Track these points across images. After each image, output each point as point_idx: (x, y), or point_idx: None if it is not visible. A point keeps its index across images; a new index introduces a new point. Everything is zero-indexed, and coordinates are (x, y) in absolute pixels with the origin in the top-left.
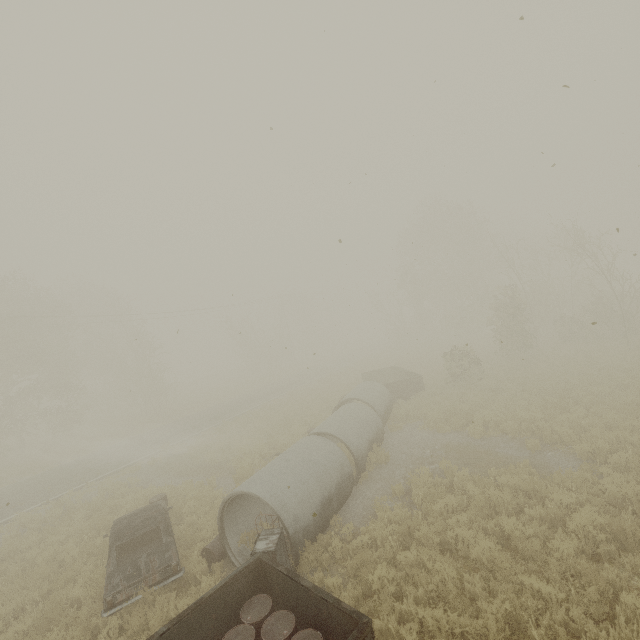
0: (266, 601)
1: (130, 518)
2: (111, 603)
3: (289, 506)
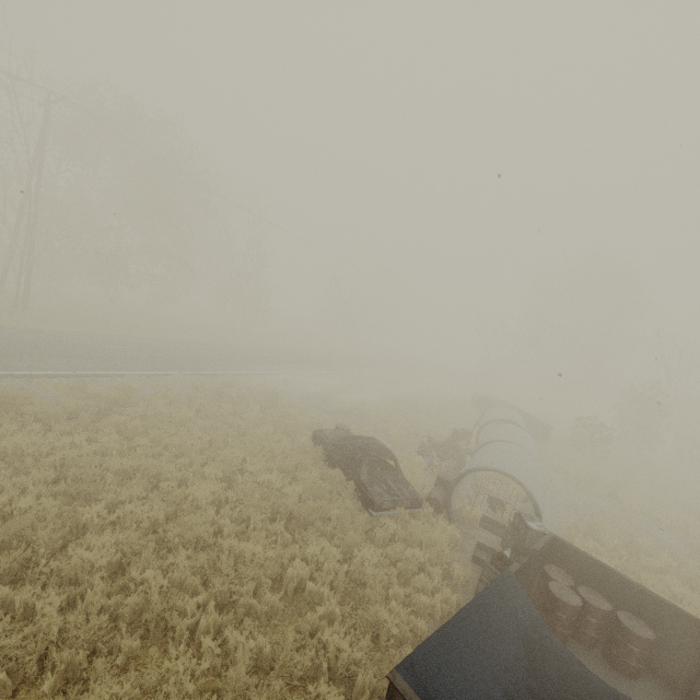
0: (563, 573)
1: (362, 440)
2: (380, 507)
3: (540, 502)
